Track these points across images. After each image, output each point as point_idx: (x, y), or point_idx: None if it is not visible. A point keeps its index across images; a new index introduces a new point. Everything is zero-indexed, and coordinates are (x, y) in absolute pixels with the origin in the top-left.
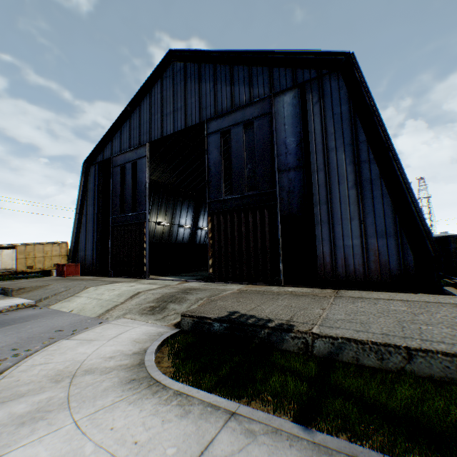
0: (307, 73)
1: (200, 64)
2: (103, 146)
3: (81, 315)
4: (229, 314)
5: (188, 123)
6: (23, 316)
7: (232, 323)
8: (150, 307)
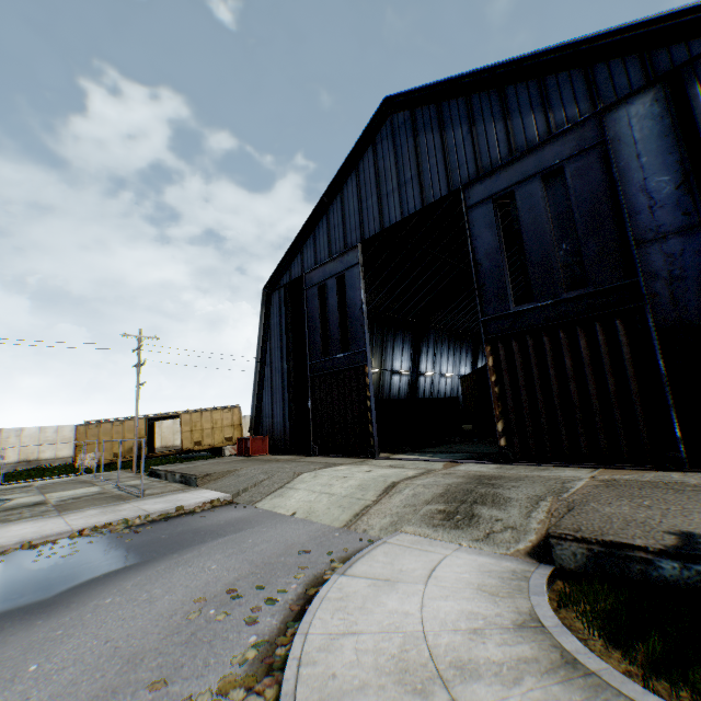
0: (679, 51)
1: (439, 104)
2: (289, 261)
3: (314, 523)
4: (682, 539)
5: (426, 198)
6: (229, 521)
7: None
8: (439, 512)
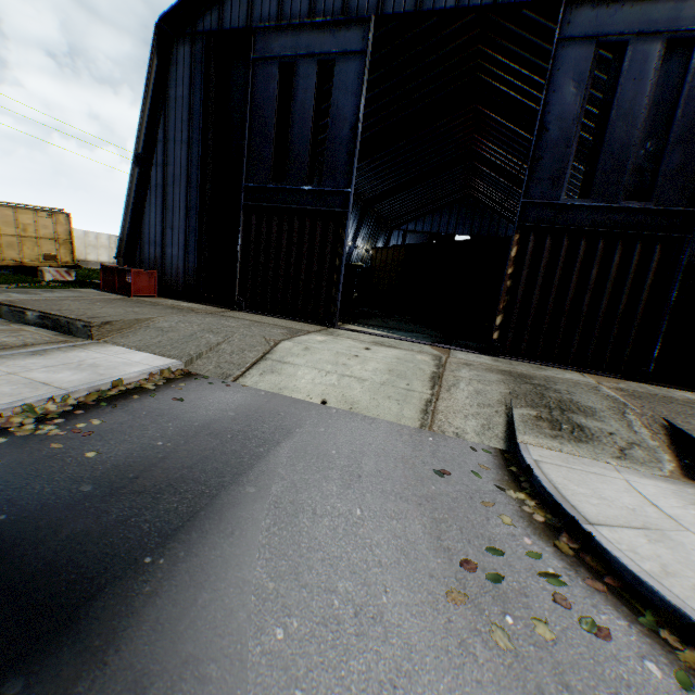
0: None
1: None
2: None
3: (375, 419)
4: None
5: None
6: (240, 411)
7: None
8: (538, 419)
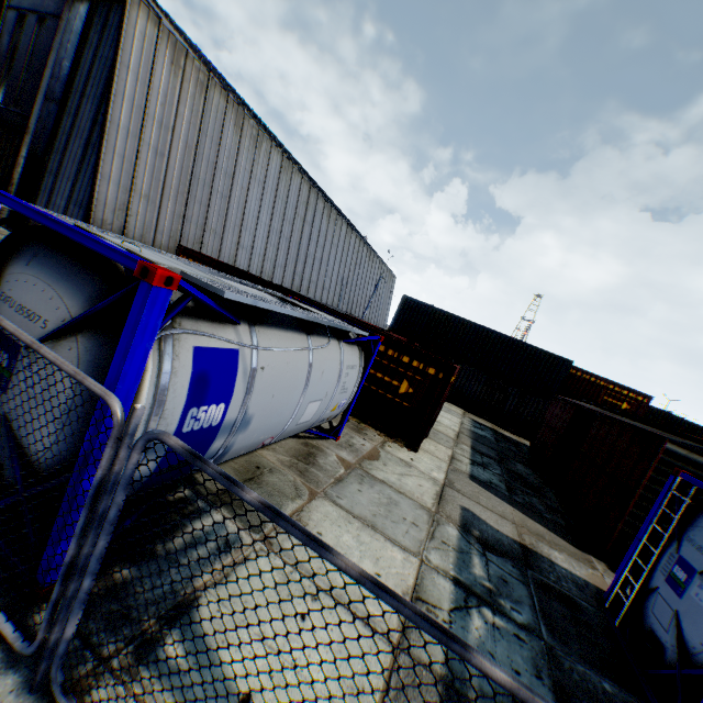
0: None
1: None
2: None
3: None
4: None
5: None
6: None
7: None
8: None
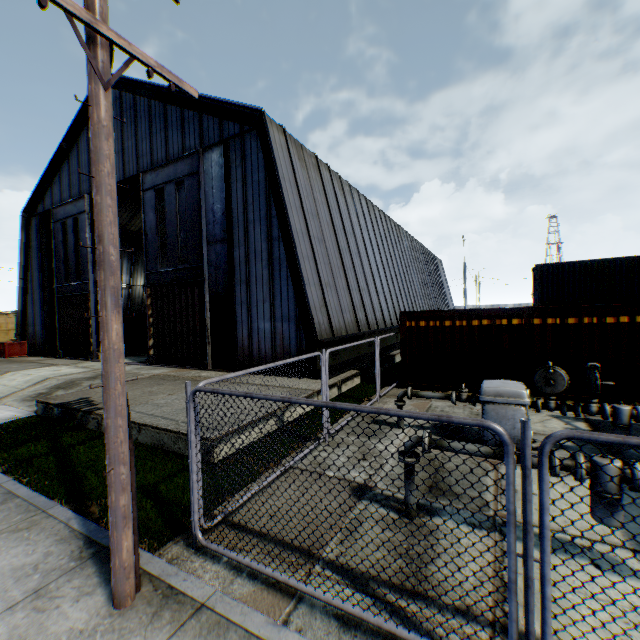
0: (232, 127)
1: (135, 96)
2: (44, 192)
3: None
4: (76, 400)
5: (126, 173)
6: None
7: (65, 408)
8: (39, 394)
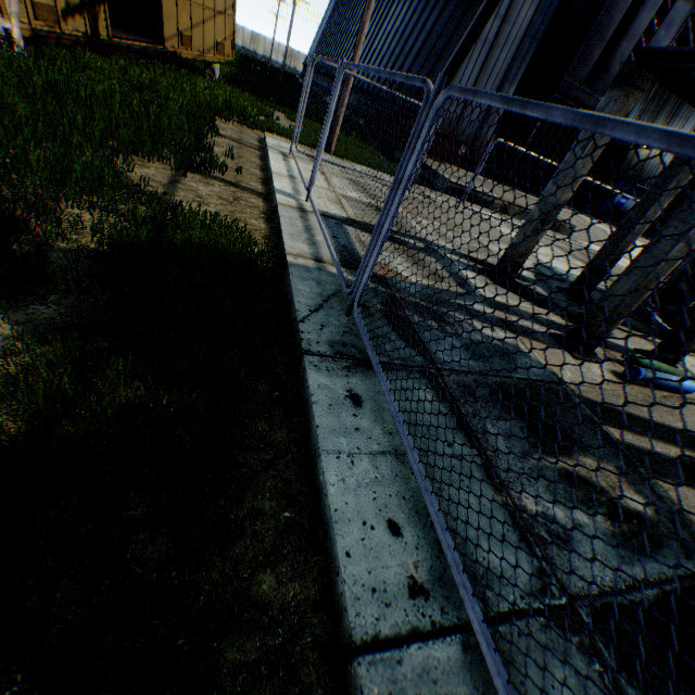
0: None
1: None
2: None
3: None
4: None
5: None
6: None
7: None
8: None
